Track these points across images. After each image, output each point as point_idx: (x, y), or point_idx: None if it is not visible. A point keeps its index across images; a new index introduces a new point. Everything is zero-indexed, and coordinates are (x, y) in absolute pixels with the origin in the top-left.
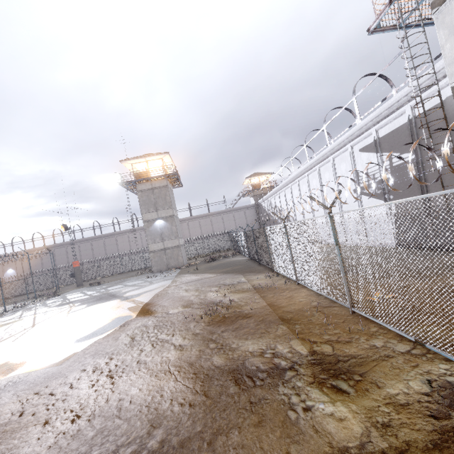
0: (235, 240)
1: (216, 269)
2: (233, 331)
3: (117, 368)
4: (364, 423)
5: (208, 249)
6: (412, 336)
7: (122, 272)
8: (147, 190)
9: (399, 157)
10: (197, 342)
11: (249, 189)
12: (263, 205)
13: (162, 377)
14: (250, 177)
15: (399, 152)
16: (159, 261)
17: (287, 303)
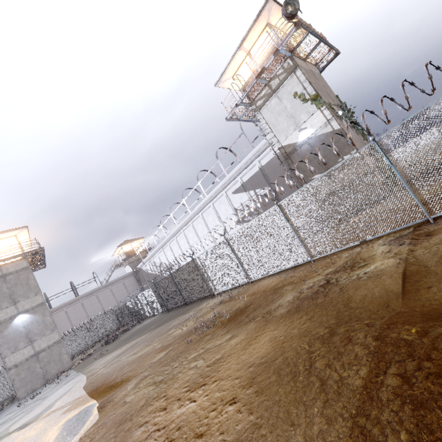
0: (130, 309)
1: (137, 335)
2: (255, 311)
3: (193, 384)
4: (389, 259)
5: (90, 338)
6: (357, 242)
7: None
8: None
9: (315, 154)
10: (240, 329)
11: (122, 259)
12: (144, 268)
13: (260, 339)
14: (121, 245)
15: (260, 188)
16: (29, 376)
17: (264, 287)
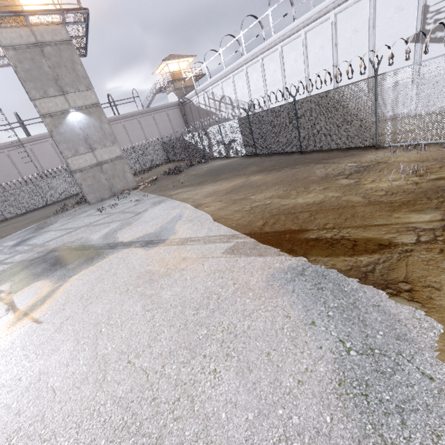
0: (188, 144)
1: (229, 174)
2: None
3: None
4: None
5: (138, 165)
6: None
7: (3, 218)
8: (26, 47)
9: None
10: None
11: (165, 81)
12: (195, 100)
13: None
14: (167, 60)
15: None
16: (96, 184)
17: None
